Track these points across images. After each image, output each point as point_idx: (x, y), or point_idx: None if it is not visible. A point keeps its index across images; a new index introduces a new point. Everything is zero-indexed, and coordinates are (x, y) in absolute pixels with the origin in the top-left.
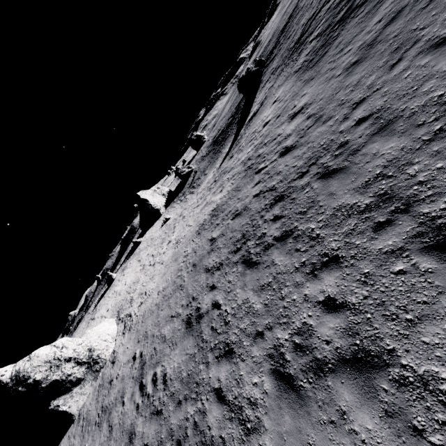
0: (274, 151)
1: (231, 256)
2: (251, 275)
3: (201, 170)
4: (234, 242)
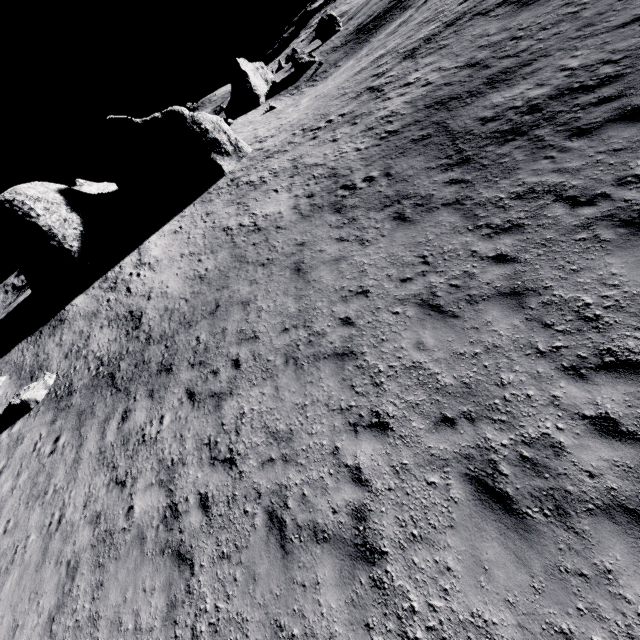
0: (455, 5)
1: (402, 59)
2: (421, 55)
3: (330, 62)
4: (406, 54)
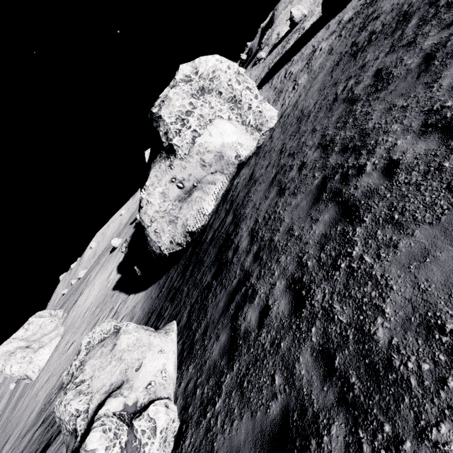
0: None
1: None
2: None
3: None
4: None
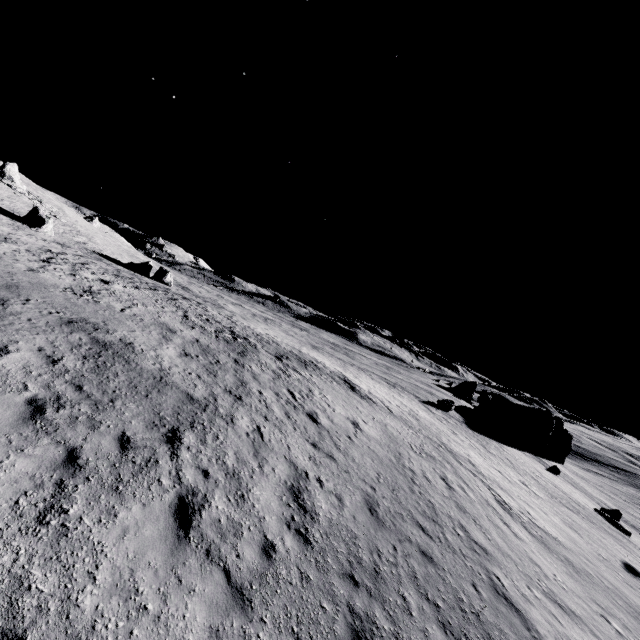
0: None
1: None
2: None
3: None
4: None
